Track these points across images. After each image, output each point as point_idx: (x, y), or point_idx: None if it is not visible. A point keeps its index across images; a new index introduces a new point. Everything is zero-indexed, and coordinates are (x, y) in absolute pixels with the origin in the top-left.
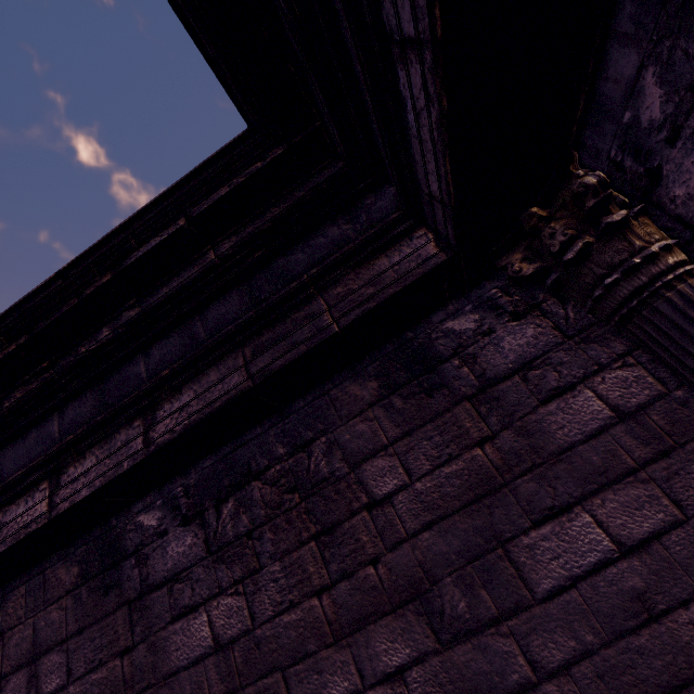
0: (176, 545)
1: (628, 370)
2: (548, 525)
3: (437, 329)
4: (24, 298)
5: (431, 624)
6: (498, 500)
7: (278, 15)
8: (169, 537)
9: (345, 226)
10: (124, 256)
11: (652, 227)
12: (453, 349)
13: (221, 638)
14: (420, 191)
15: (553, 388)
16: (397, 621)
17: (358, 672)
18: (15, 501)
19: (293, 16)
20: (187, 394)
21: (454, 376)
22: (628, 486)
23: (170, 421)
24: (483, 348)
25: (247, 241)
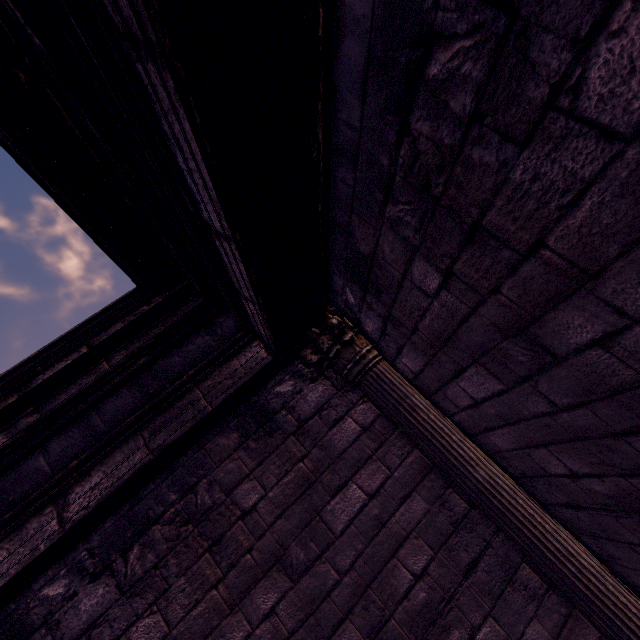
0: (88, 600)
1: (365, 404)
2: (338, 495)
3: (271, 392)
4: None
5: (287, 573)
6: (314, 489)
7: (166, 245)
8: (80, 596)
9: (207, 337)
10: (29, 379)
11: (363, 339)
12: (282, 404)
13: None
14: (254, 328)
15: (334, 420)
16: (268, 581)
17: (248, 623)
18: None
19: (177, 251)
20: (96, 475)
21: (284, 421)
22: (369, 464)
23: (84, 500)
24: (298, 402)
25: (135, 353)
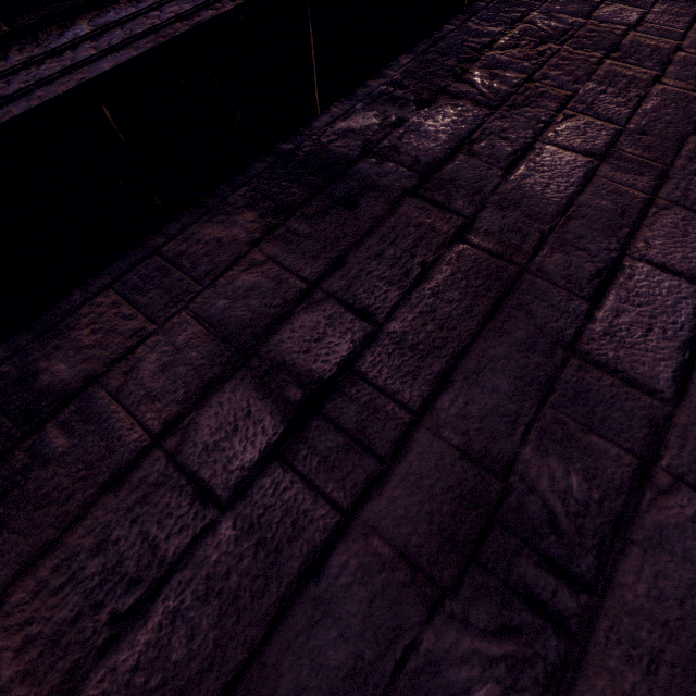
0: (433, 122)
1: None
2: None
3: None
4: None
5: None
6: None
7: None
8: (413, 120)
9: None
10: None
11: None
12: None
13: (594, 150)
14: None
15: None
16: None
17: None
18: (115, 1)
19: None
20: None
21: None
22: None
23: None
24: None
25: None
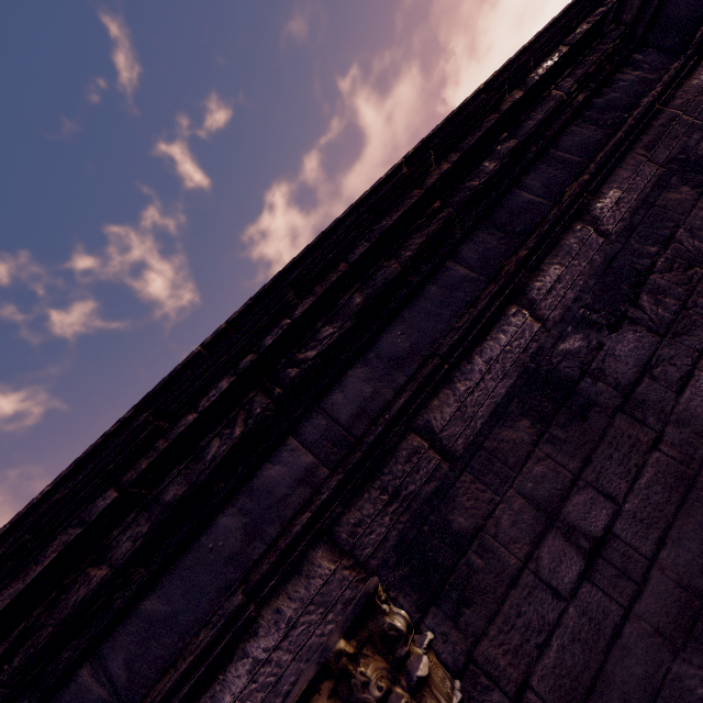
0: (623, 347)
1: None
2: None
3: (698, 149)
4: (458, 109)
5: None
6: None
7: None
8: (609, 345)
9: (635, 73)
10: (524, 77)
11: None
12: None
13: None
14: None
15: None
16: None
17: None
18: (485, 338)
19: None
20: (611, 192)
21: None
22: None
23: (614, 213)
24: None
25: (581, 81)
